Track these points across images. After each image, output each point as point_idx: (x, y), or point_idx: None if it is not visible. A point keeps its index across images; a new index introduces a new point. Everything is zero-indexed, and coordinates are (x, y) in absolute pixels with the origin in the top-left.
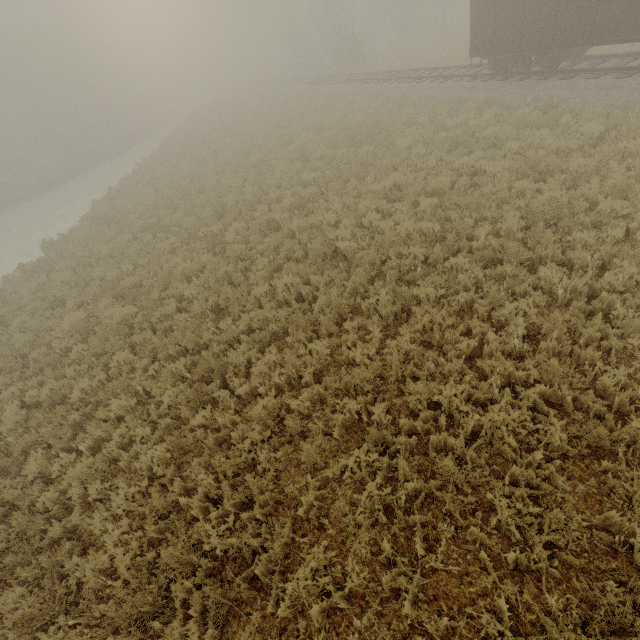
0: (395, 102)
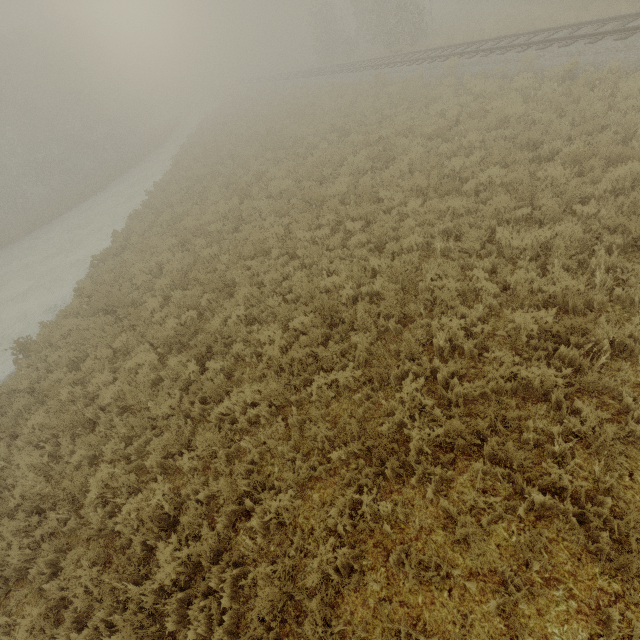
0: (559, 77)
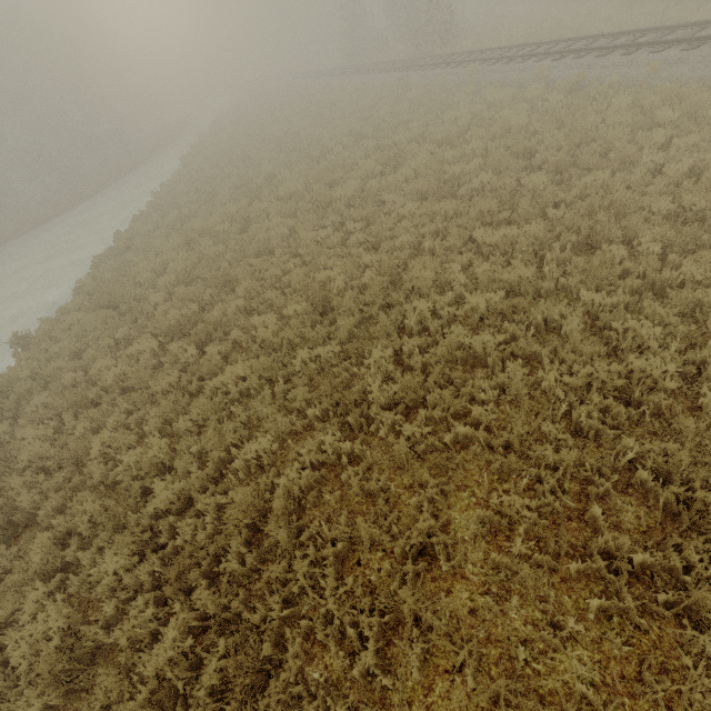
0: (566, 89)
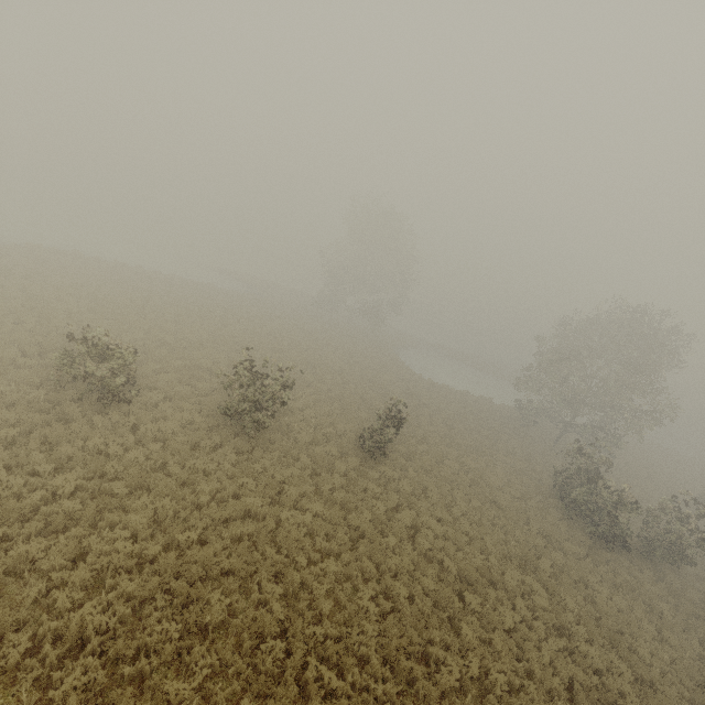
0: None
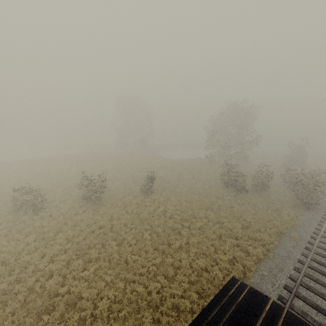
0: None
